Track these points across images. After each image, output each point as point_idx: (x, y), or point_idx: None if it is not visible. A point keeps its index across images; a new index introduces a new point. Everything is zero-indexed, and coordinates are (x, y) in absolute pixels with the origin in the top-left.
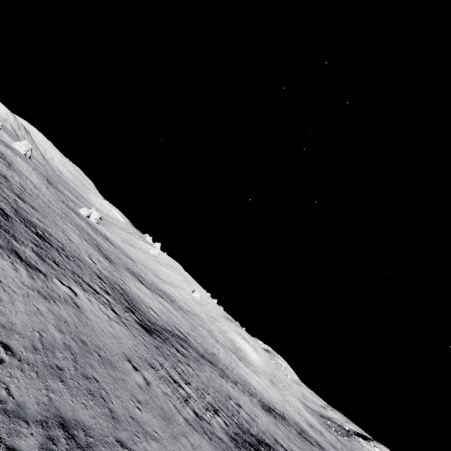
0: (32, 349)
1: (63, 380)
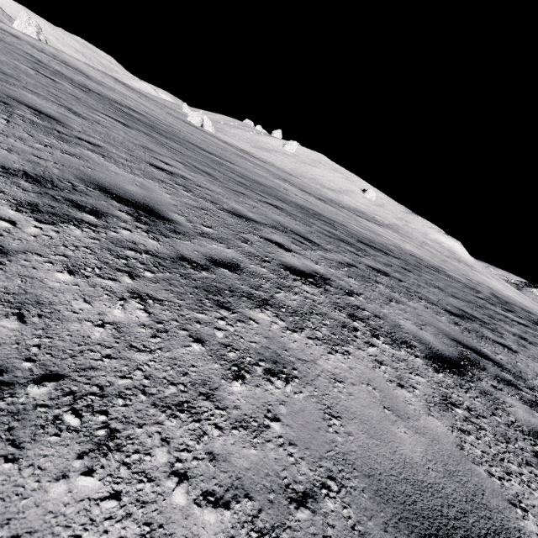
0: None
1: None
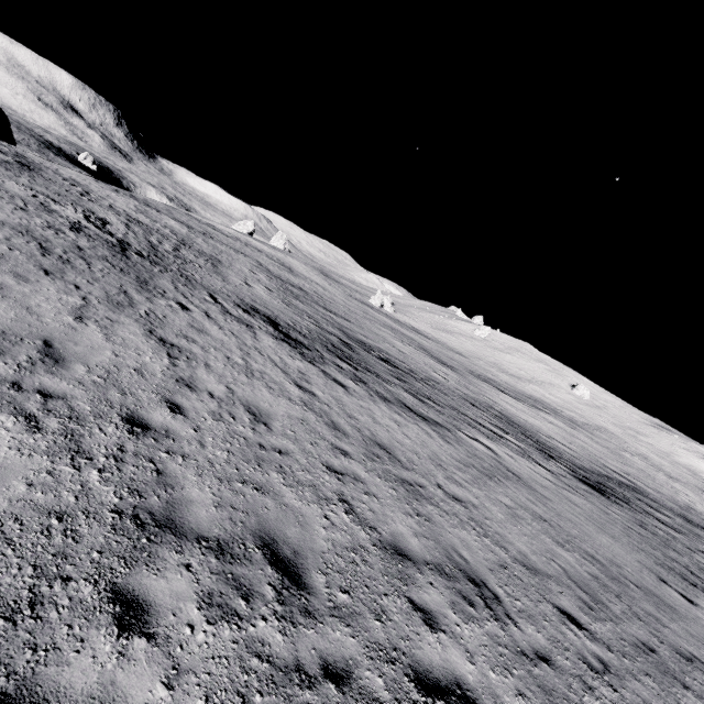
0: (588, 611)
1: (682, 683)
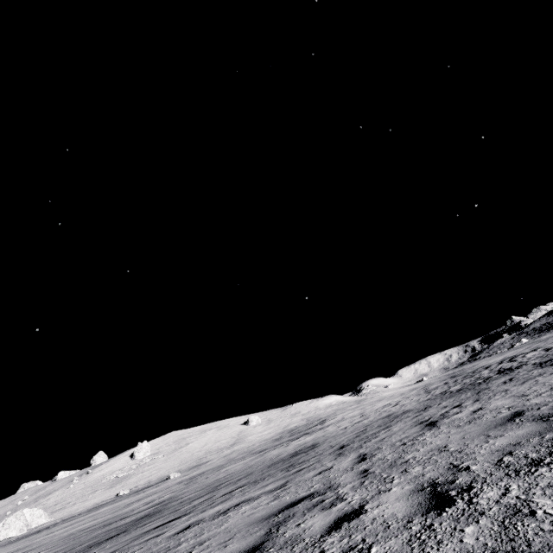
0: None
1: None
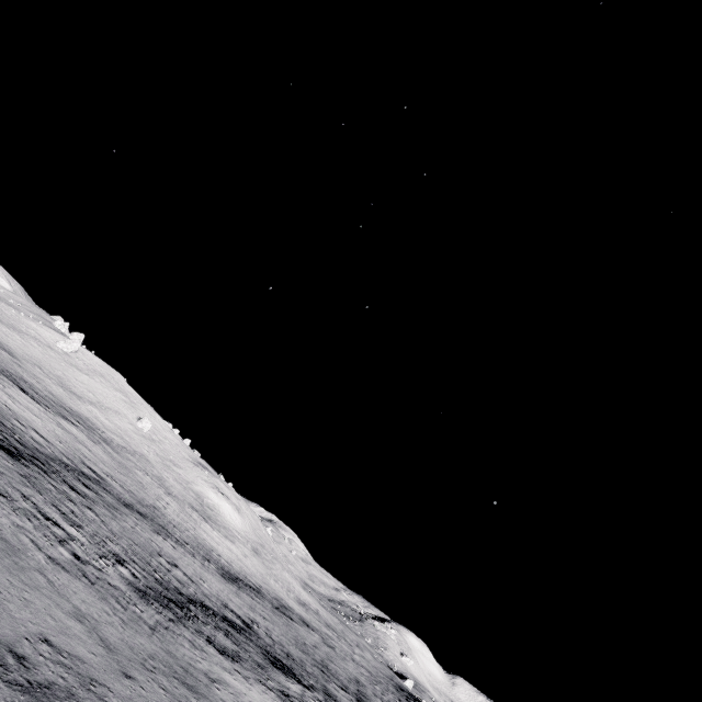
0: None
1: None
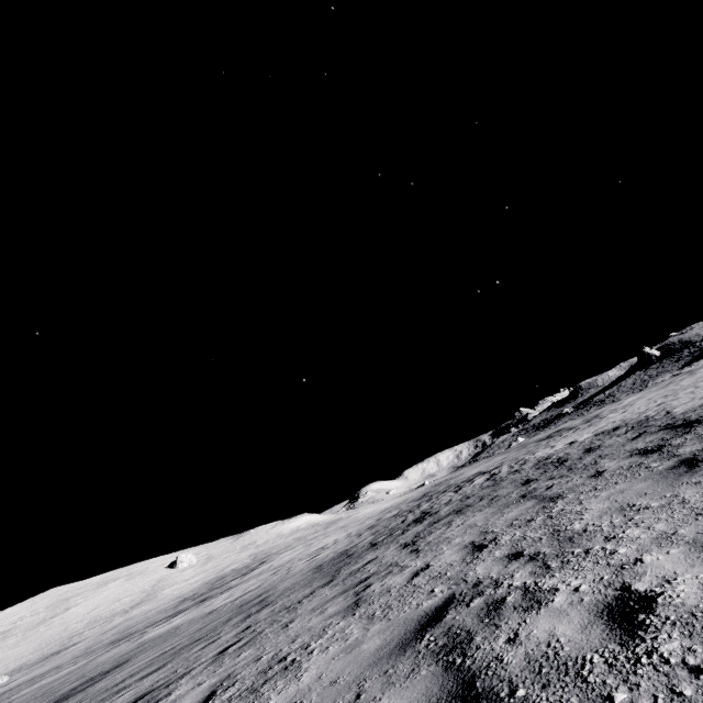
0: None
1: None
